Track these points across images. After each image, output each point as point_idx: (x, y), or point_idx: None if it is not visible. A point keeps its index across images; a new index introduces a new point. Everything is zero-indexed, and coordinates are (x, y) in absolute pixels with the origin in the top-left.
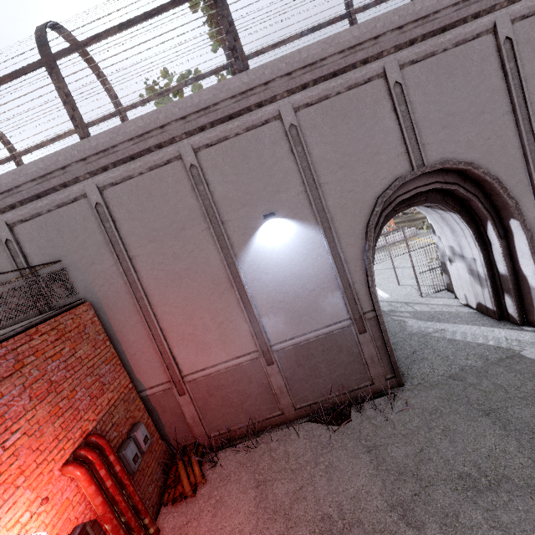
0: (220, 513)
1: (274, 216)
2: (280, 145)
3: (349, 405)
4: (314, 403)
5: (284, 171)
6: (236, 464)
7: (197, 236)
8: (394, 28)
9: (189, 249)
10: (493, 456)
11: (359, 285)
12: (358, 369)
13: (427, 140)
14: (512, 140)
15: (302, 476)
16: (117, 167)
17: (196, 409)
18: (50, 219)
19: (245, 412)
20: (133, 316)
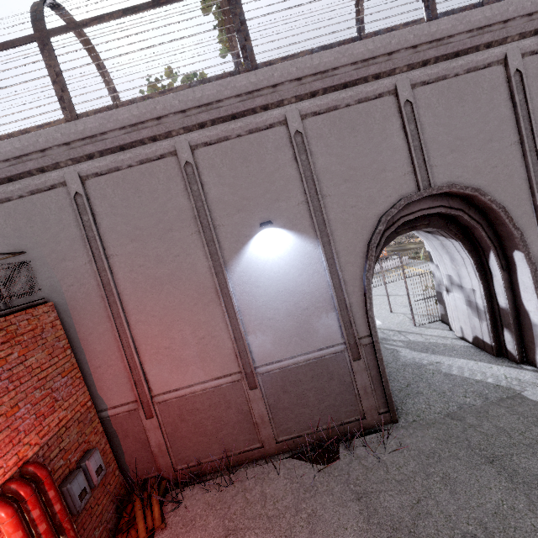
0: None
1: (271, 226)
2: (283, 151)
3: (337, 441)
4: (298, 436)
5: (286, 179)
6: (203, 505)
7: (185, 240)
8: (408, 46)
9: (174, 253)
10: (501, 513)
11: (356, 307)
12: (349, 400)
13: (435, 161)
14: (519, 170)
15: (279, 526)
16: (104, 156)
17: (164, 435)
18: (21, 206)
19: (219, 442)
20: (102, 322)
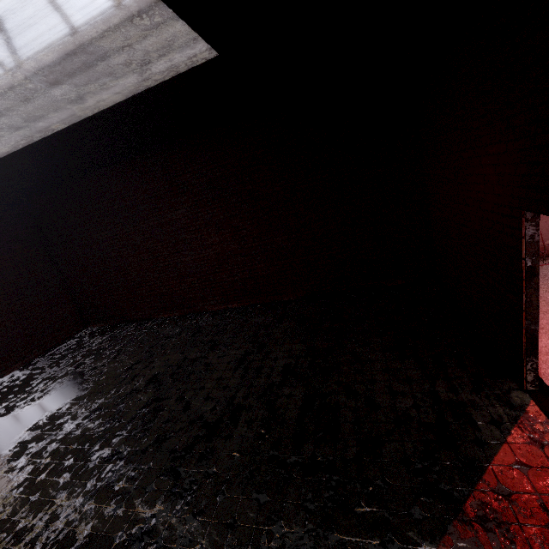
0: None
1: None
2: None
3: None
4: None
5: None
6: (547, 270)
7: None
8: None
9: None
10: None
11: None
12: None
13: None
14: None
15: None
16: None
17: None
18: None
19: (547, 228)
20: None
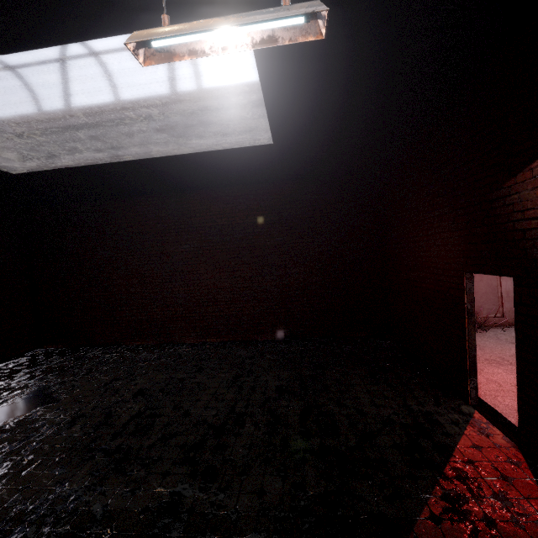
0: (487, 349)
1: None
2: None
3: None
4: None
5: None
6: None
7: None
8: None
9: None
10: None
11: None
12: None
13: None
14: None
15: None
16: None
17: None
18: None
19: None
20: None
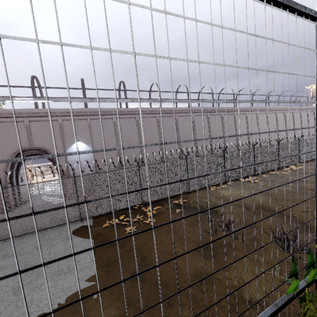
0: None
1: None
2: None
3: None
4: None
5: None
6: None
7: None
8: (26, 112)
9: None
10: None
11: (3, 176)
12: None
13: (35, 140)
14: (60, 146)
15: None
16: None
17: None
18: None
19: None
20: None
